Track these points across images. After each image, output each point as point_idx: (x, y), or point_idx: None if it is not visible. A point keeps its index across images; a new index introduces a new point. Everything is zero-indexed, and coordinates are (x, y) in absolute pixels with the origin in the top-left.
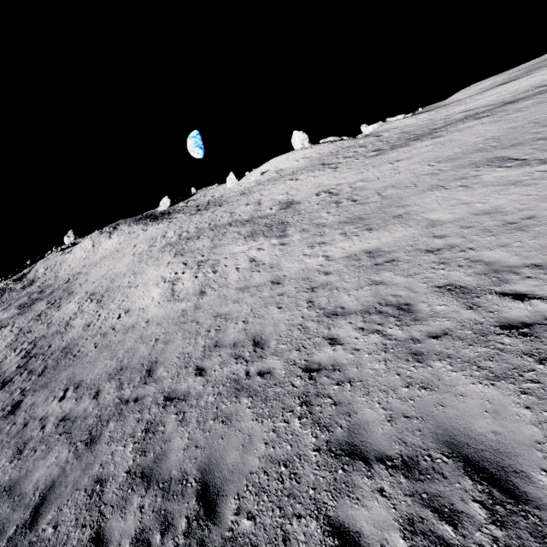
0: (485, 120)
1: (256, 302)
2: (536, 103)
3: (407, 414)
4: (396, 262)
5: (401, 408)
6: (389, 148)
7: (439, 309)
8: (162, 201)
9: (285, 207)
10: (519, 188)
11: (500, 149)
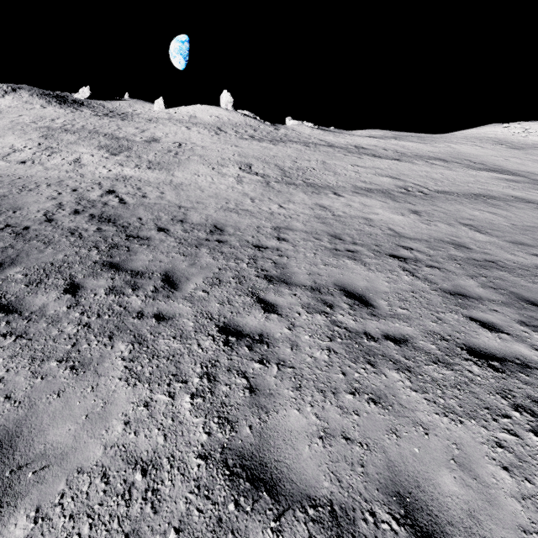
0: (300, 148)
1: (41, 174)
2: (325, 151)
3: (16, 204)
4: (122, 181)
5: (17, 203)
6: (256, 138)
7: (92, 194)
8: (82, 89)
9: (149, 141)
10: (218, 176)
11: (260, 162)
